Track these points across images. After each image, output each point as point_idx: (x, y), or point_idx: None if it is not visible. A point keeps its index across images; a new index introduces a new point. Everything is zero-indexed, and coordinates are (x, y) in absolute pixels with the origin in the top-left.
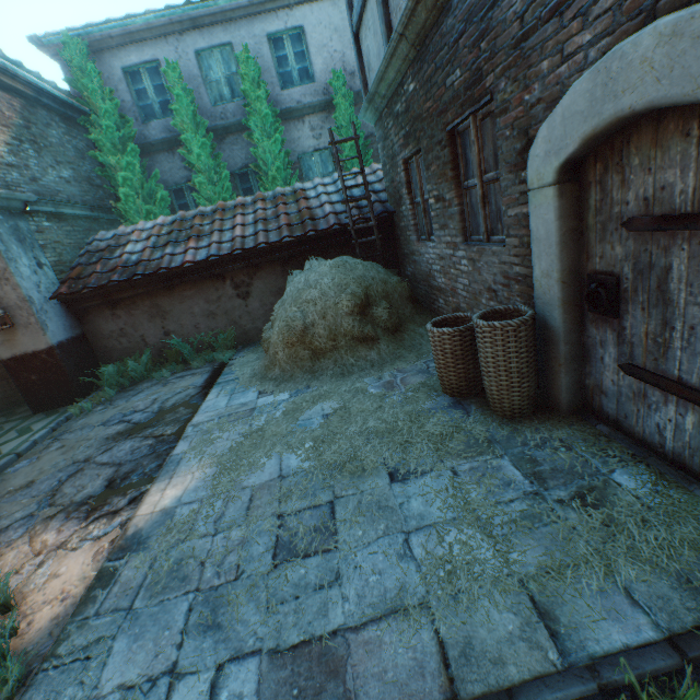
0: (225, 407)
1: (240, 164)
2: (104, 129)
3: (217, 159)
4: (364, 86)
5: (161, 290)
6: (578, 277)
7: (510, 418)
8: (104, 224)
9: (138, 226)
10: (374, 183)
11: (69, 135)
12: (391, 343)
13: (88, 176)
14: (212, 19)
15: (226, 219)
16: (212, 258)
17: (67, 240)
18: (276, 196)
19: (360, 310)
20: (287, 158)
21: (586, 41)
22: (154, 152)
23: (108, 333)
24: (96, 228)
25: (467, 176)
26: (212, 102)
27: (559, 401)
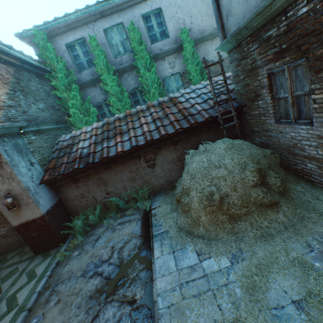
0: (177, 270)
1: (131, 88)
2: (59, 78)
3: (120, 86)
4: (221, 28)
5: (103, 168)
6: None
7: None
8: (63, 130)
9: (83, 130)
10: (219, 88)
11: (40, 84)
12: (288, 204)
13: (52, 105)
14: (111, 10)
15: (134, 120)
16: (133, 147)
17: (45, 144)
18: (160, 103)
19: (260, 181)
20: (158, 81)
21: None
22: (85, 87)
23: (74, 197)
24: (59, 133)
25: None
26: (114, 56)
27: None
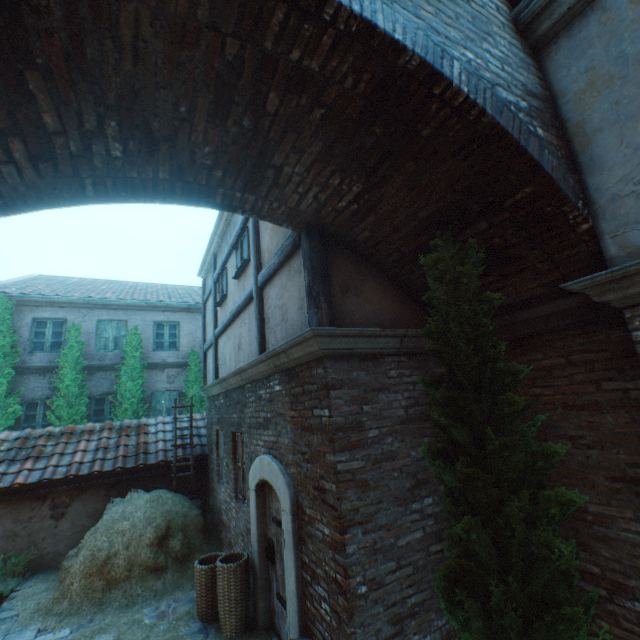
0: None
1: (101, 391)
2: None
3: (83, 388)
4: (205, 377)
5: None
6: (266, 537)
7: (231, 636)
8: None
9: None
10: (202, 427)
11: None
12: (177, 572)
13: None
14: (120, 306)
15: (72, 442)
16: (44, 480)
17: None
18: (123, 426)
19: (160, 540)
20: (143, 393)
21: (261, 444)
22: (28, 373)
23: None
24: None
25: (239, 459)
26: (98, 348)
27: (259, 620)
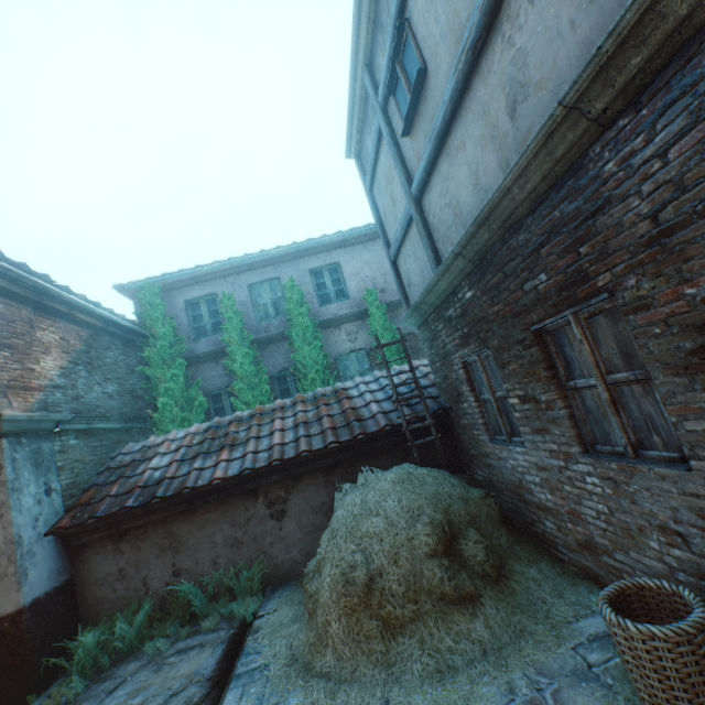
0: None
1: (279, 368)
2: (158, 347)
3: (258, 365)
4: (405, 298)
5: (180, 513)
6: None
7: None
8: (135, 434)
9: (169, 436)
10: (418, 378)
11: (125, 354)
12: (499, 602)
13: (132, 388)
14: (265, 262)
15: (264, 423)
16: (246, 471)
17: (90, 456)
18: (316, 396)
19: (444, 546)
20: (325, 359)
21: None
22: (200, 363)
23: (103, 575)
24: (126, 438)
25: (571, 375)
26: (258, 319)
27: None
